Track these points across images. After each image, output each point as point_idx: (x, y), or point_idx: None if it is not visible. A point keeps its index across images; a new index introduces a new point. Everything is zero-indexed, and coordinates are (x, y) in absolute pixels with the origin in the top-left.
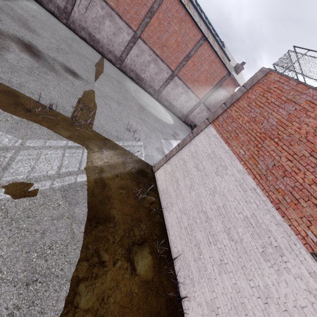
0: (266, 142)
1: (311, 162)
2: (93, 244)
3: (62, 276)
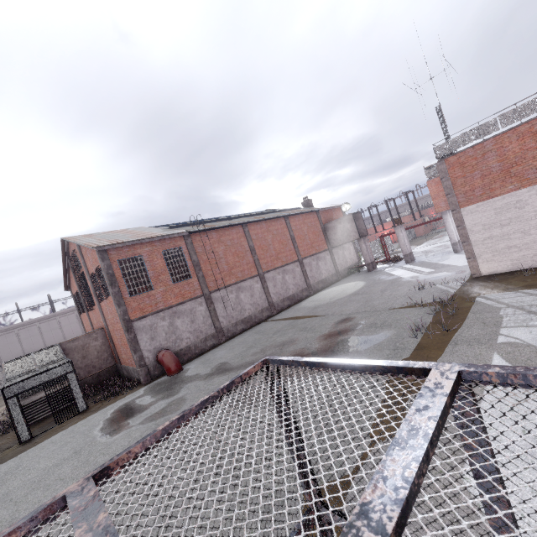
0: (512, 171)
1: None
2: None
3: None
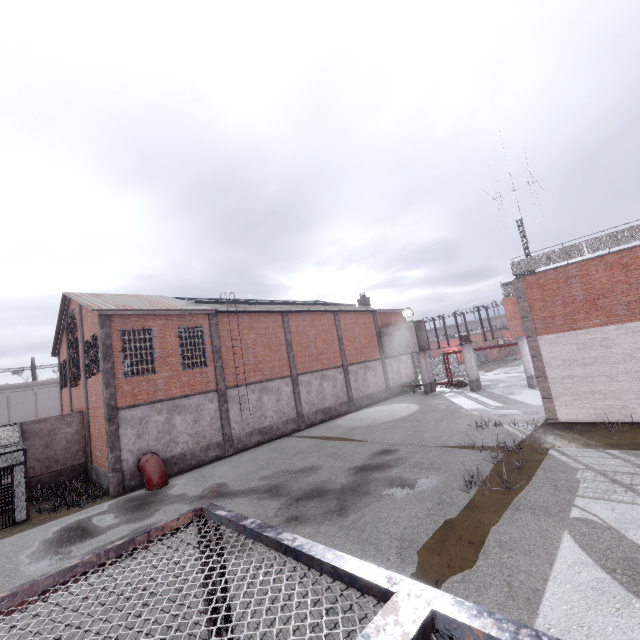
0: (598, 303)
1: (636, 286)
2: None
3: None
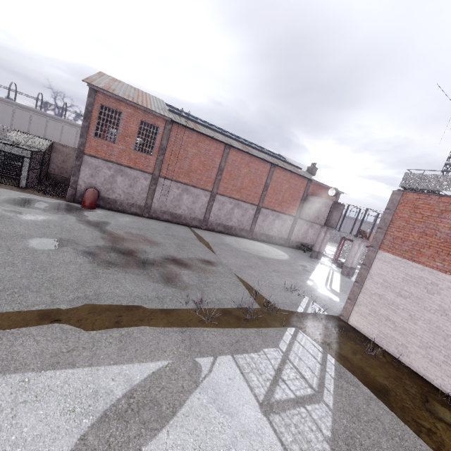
0: None
1: None
2: (406, 415)
3: (427, 450)
